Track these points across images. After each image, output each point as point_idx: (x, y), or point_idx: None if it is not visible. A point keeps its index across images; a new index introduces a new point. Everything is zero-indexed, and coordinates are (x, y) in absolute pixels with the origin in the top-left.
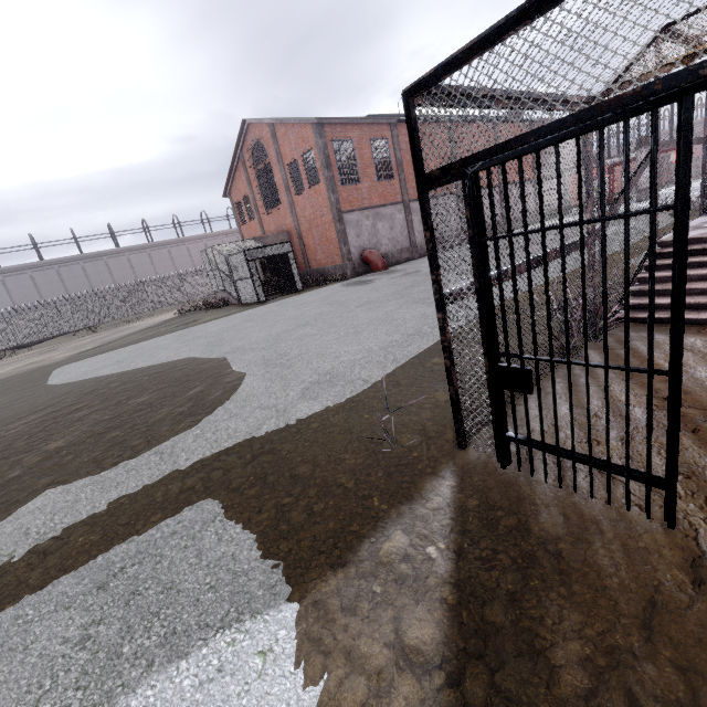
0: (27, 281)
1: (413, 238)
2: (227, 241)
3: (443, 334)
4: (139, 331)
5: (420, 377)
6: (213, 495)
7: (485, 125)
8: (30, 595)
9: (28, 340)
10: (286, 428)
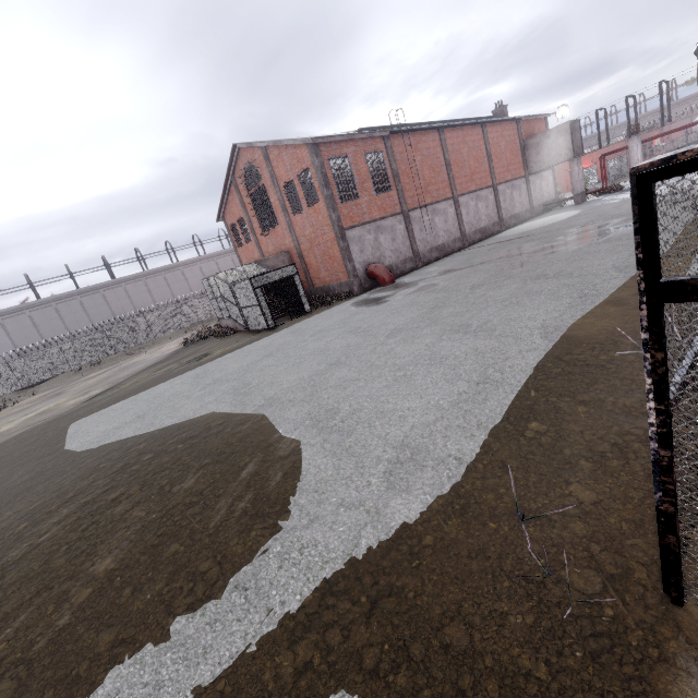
0: (25, 321)
1: (415, 247)
2: (221, 262)
3: (667, 474)
4: (148, 369)
5: (529, 454)
6: (346, 683)
7: (474, 127)
8: None
9: (32, 382)
10: (392, 543)
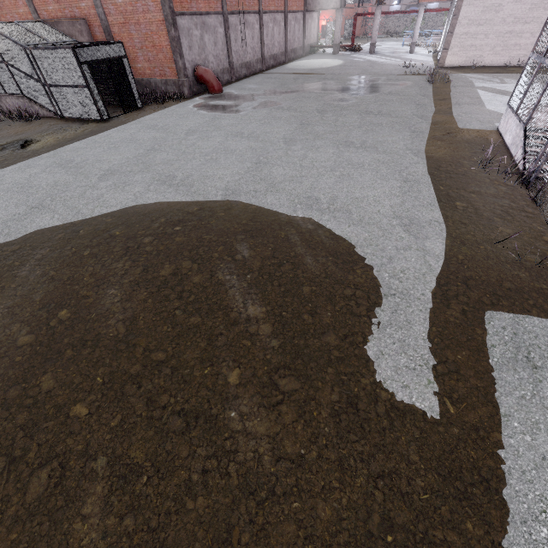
0: None
1: (231, 58)
2: None
3: None
4: None
5: (469, 217)
6: (487, 310)
7: None
8: (497, 389)
9: None
10: (446, 261)
